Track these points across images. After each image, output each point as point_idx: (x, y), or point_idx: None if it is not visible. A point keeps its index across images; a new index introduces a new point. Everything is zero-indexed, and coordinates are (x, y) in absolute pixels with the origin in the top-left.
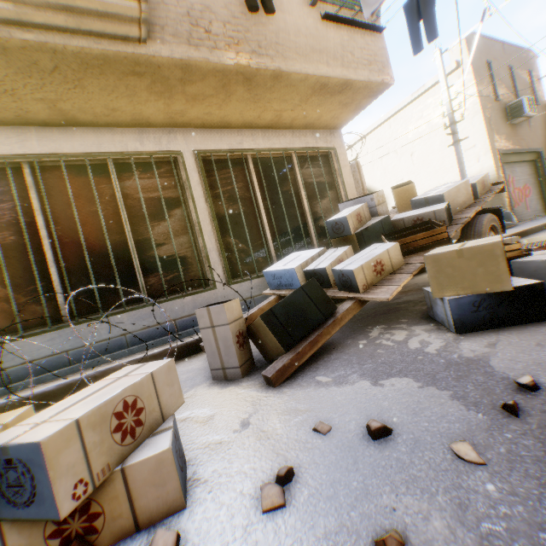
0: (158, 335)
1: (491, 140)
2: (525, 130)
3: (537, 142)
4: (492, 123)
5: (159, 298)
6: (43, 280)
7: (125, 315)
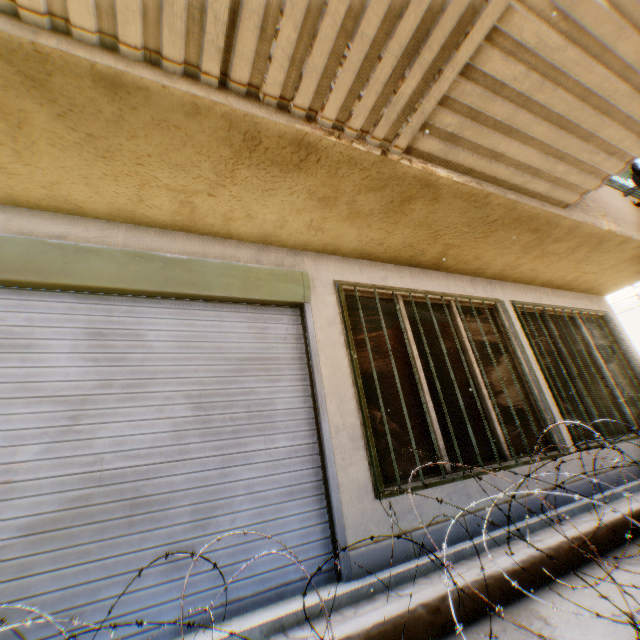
0: (535, 509)
1: None
2: None
3: None
4: None
5: (516, 457)
6: (418, 416)
7: (502, 473)
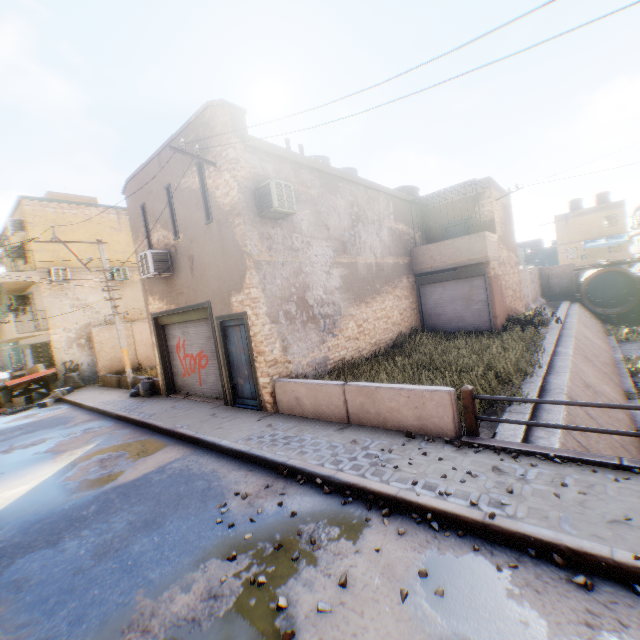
0: None
1: (147, 303)
2: (188, 277)
3: (206, 291)
4: (148, 283)
5: None
6: None
7: None
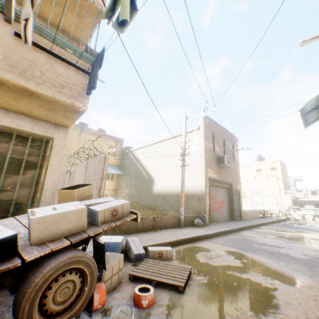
0: None
1: (207, 171)
2: (227, 171)
3: (231, 179)
4: (209, 162)
5: None
6: None
7: None
